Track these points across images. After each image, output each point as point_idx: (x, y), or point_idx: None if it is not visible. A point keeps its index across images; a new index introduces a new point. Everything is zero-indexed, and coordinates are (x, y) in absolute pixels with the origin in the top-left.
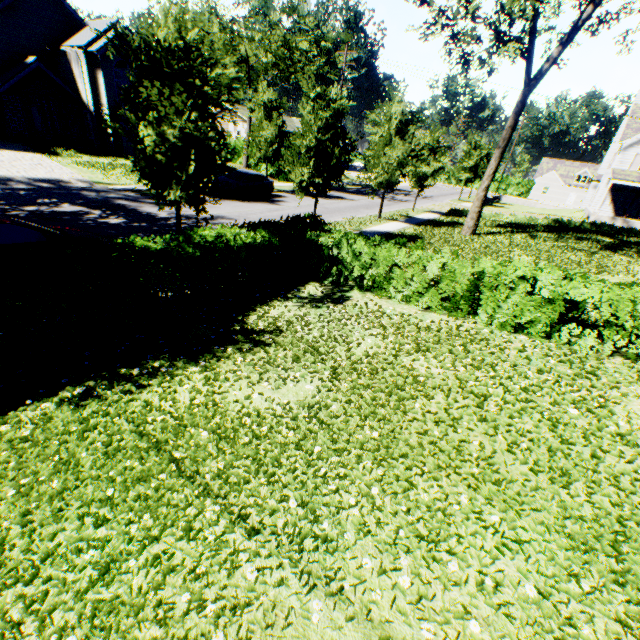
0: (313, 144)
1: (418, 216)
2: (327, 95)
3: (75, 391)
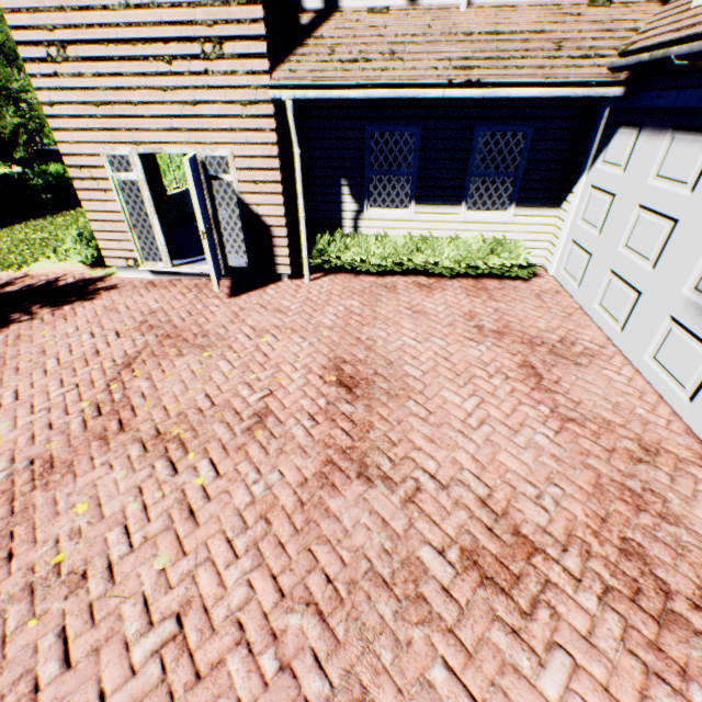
0: None
1: None
2: None
3: (30, 222)
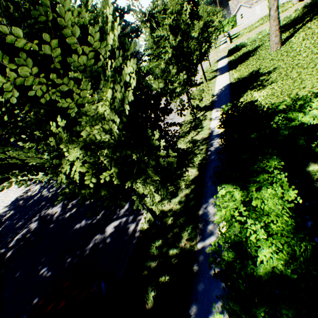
0: (170, 54)
1: (219, 66)
2: (157, 7)
3: None
